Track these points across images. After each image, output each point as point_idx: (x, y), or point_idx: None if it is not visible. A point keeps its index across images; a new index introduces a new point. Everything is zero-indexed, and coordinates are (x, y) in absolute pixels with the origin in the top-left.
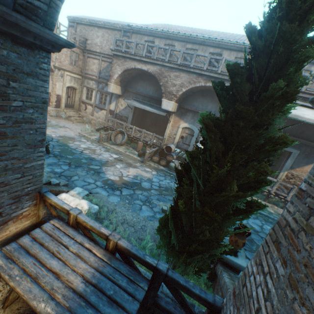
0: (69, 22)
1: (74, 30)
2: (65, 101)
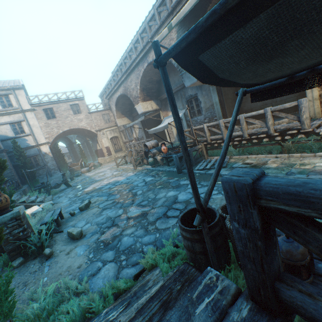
0: (101, 99)
1: (103, 101)
2: (113, 149)
